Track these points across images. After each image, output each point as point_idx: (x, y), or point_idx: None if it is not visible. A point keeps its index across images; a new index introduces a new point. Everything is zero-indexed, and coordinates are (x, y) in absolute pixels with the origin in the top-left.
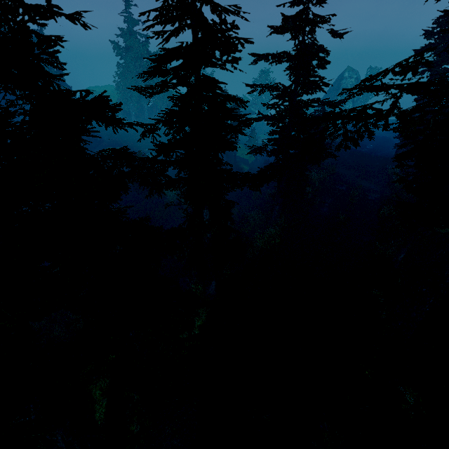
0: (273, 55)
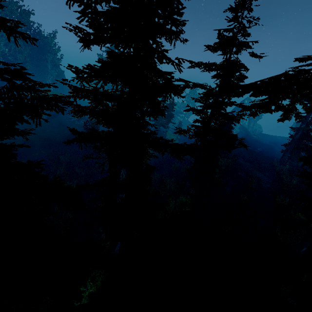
0: (205, 63)
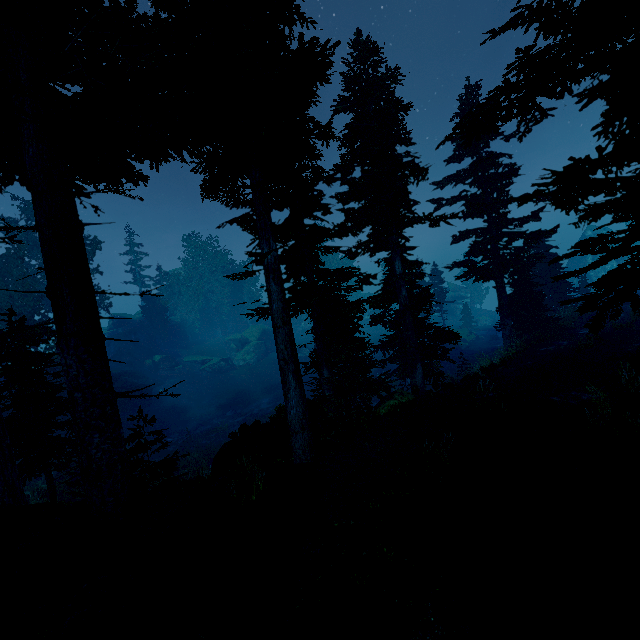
0: (453, 175)
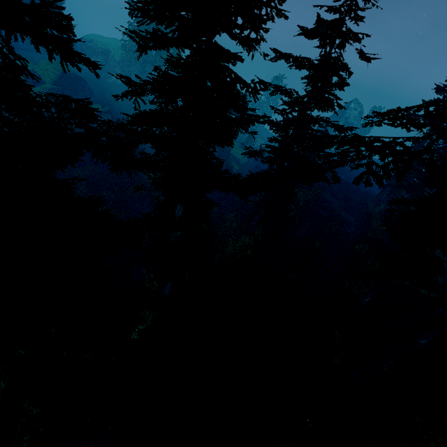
0: (295, 57)
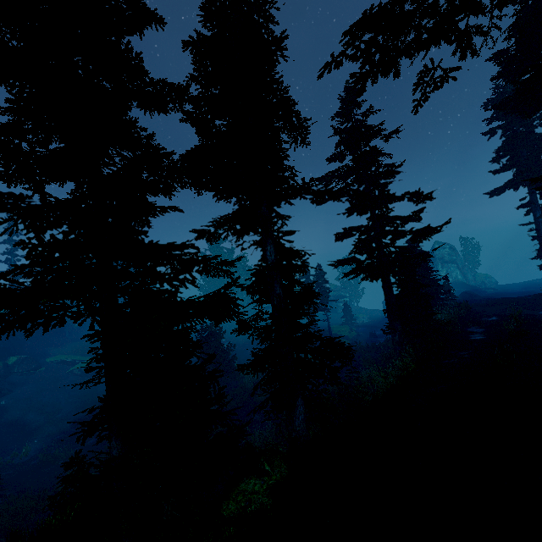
0: (336, 170)
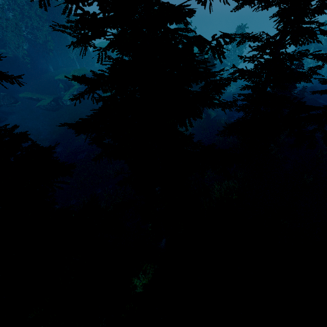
0: None
